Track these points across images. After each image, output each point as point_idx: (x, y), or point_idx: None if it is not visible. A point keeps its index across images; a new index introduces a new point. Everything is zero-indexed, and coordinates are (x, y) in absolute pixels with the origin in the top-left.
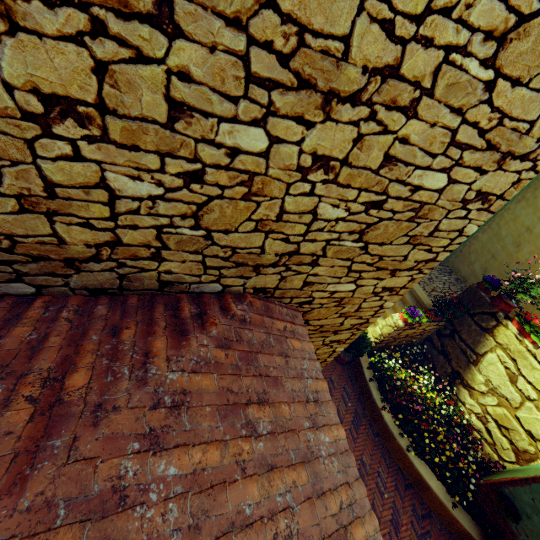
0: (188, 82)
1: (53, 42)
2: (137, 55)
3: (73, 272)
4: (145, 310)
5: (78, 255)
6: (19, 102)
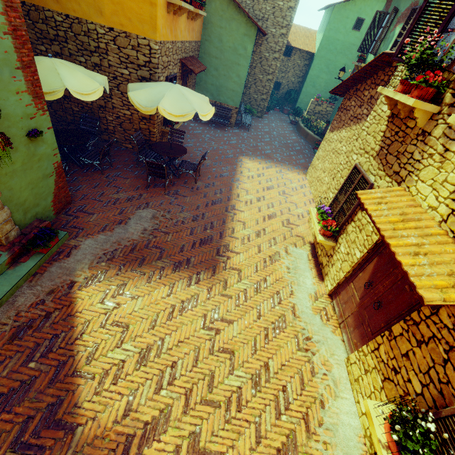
0: None
1: None
2: None
3: None
4: None
5: None
6: None
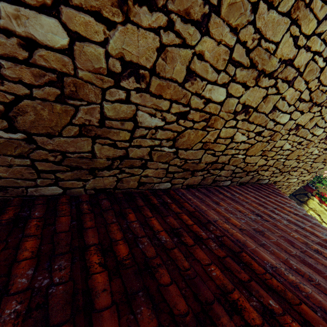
0: (322, 119)
1: (310, 113)
2: (320, 114)
3: (244, 176)
4: (259, 190)
5: (252, 169)
6: (291, 126)
